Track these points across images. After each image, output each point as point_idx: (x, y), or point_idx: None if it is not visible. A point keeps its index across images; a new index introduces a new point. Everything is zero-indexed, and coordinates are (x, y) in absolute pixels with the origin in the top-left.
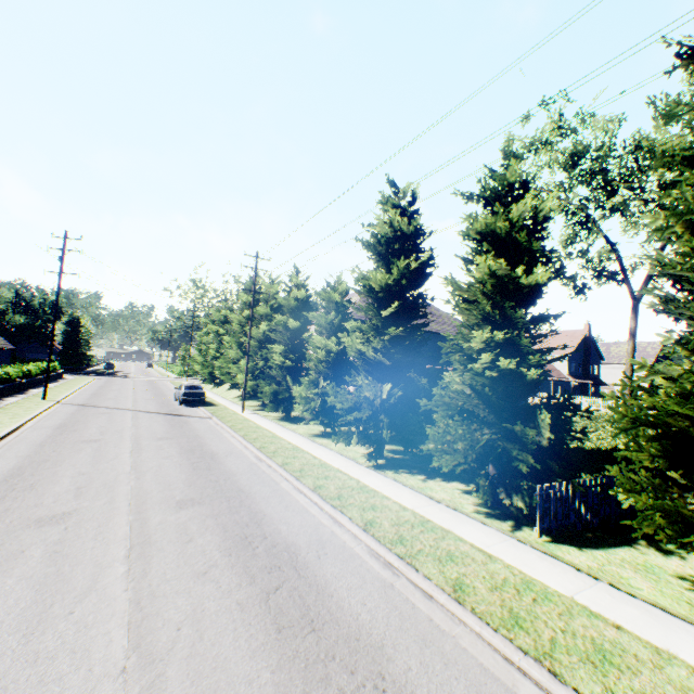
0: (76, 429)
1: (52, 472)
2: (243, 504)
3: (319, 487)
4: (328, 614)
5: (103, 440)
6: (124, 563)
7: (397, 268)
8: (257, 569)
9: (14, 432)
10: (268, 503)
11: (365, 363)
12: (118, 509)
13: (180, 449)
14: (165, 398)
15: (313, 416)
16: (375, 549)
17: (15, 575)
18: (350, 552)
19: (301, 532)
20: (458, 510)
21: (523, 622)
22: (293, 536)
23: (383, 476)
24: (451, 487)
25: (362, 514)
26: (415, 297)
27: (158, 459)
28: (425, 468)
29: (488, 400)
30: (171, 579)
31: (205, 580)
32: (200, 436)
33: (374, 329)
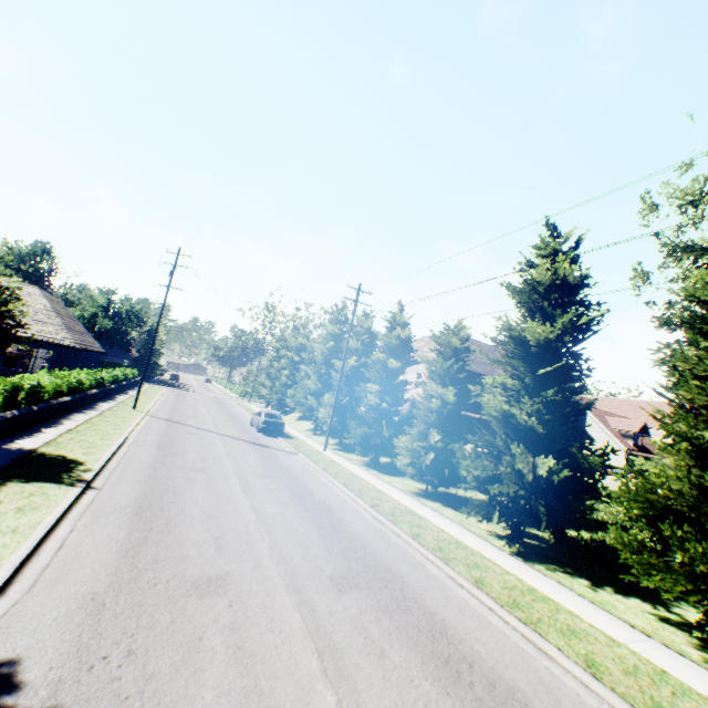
0: (177, 451)
1: (178, 508)
2: (406, 596)
3: (480, 581)
4: None
5: (208, 470)
6: (326, 685)
7: (561, 321)
8: None
9: (121, 446)
10: (434, 599)
11: (504, 425)
12: (272, 580)
13: (290, 494)
14: (240, 421)
15: (416, 472)
16: None
17: (209, 684)
18: None
19: (509, 663)
20: (686, 656)
21: None
22: (503, 668)
23: (541, 574)
24: (636, 607)
25: (568, 643)
26: (567, 355)
27: (275, 505)
28: (578, 567)
29: None
30: None
31: None
32: (299, 478)
33: (522, 387)
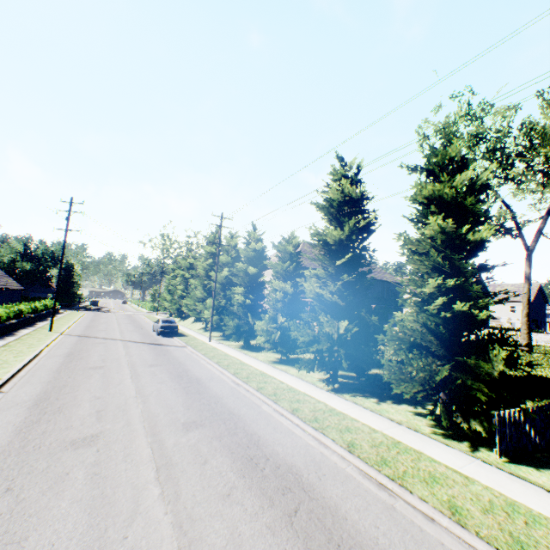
0: (82, 357)
1: (72, 396)
2: (238, 426)
3: (295, 410)
4: (349, 538)
5: (106, 367)
6: (156, 485)
7: (348, 226)
8: (272, 491)
9: (33, 359)
10: (258, 425)
11: (321, 303)
12: (136, 431)
13: (170, 375)
14: (144, 329)
15: (272, 346)
16: (365, 470)
17: (67, 498)
18: (344, 473)
19: (296, 454)
20: (419, 431)
21: (528, 548)
22: (290, 457)
23: (344, 399)
24: (403, 409)
25: (341, 436)
26: (360, 249)
27: (155, 384)
28: (374, 392)
29: (441, 337)
30: (202, 502)
31: (231, 503)
32: (182, 363)
33: (329, 275)
